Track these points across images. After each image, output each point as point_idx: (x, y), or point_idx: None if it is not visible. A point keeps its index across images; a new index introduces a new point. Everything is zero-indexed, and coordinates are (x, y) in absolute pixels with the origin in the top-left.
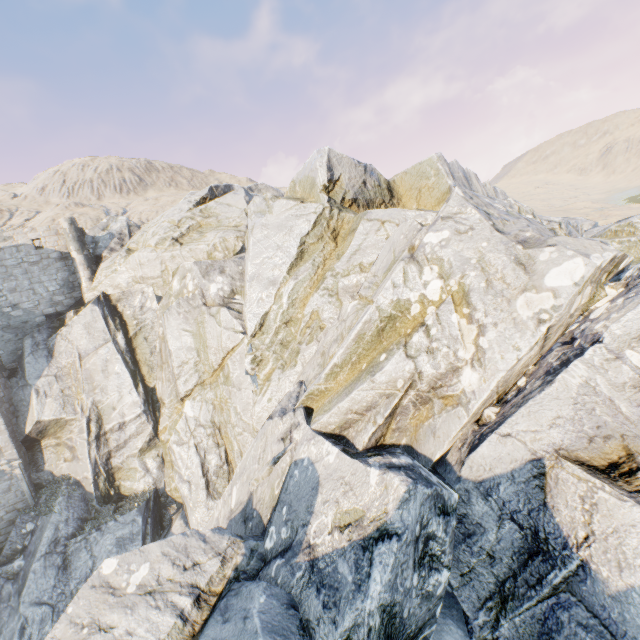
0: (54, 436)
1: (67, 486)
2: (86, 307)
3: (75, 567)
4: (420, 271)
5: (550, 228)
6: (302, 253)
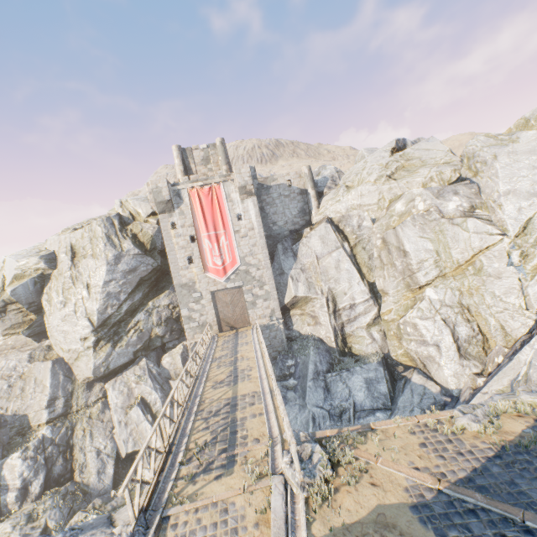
0: (299, 308)
1: (314, 340)
2: (320, 225)
3: (335, 391)
4: None
5: None
6: None
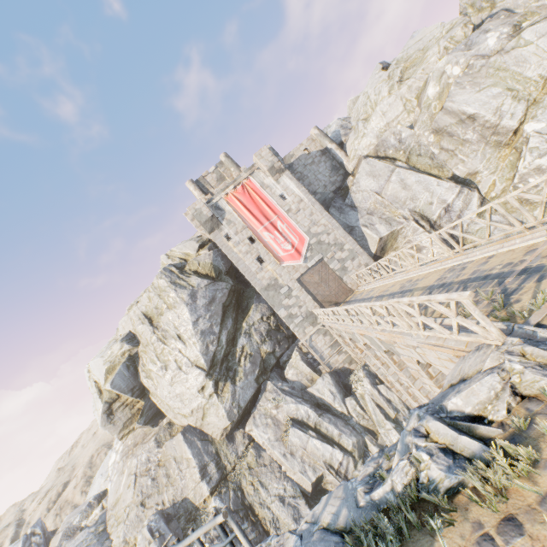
0: (391, 250)
1: None
2: (360, 165)
3: None
4: None
5: None
6: None
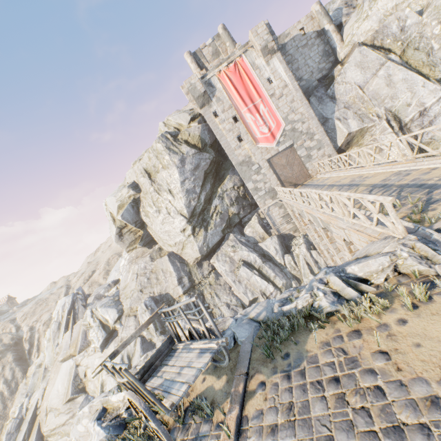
0: (355, 145)
1: None
2: (353, 53)
3: None
4: None
5: None
6: None
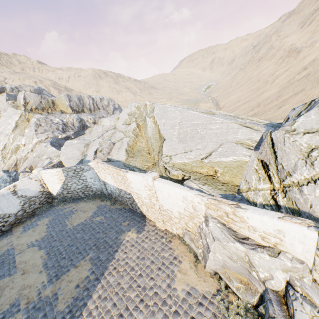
0: None
1: None
2: None
3: None
4: (23, 138)
5: (87, 120)
6: (17, 125)
